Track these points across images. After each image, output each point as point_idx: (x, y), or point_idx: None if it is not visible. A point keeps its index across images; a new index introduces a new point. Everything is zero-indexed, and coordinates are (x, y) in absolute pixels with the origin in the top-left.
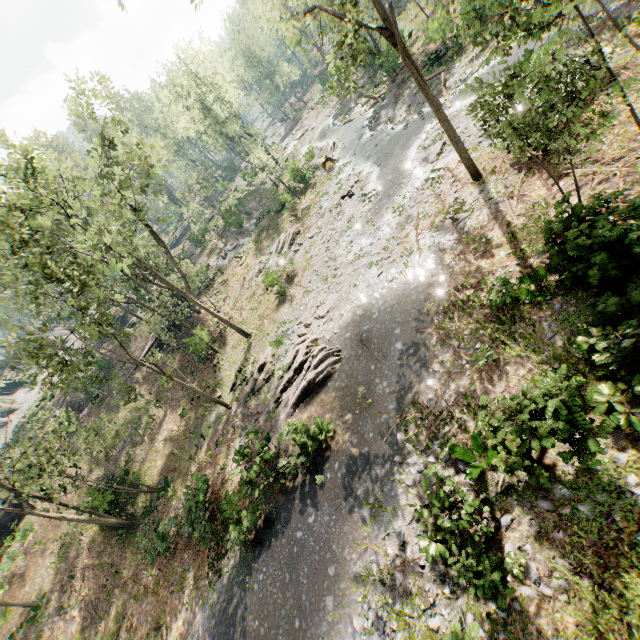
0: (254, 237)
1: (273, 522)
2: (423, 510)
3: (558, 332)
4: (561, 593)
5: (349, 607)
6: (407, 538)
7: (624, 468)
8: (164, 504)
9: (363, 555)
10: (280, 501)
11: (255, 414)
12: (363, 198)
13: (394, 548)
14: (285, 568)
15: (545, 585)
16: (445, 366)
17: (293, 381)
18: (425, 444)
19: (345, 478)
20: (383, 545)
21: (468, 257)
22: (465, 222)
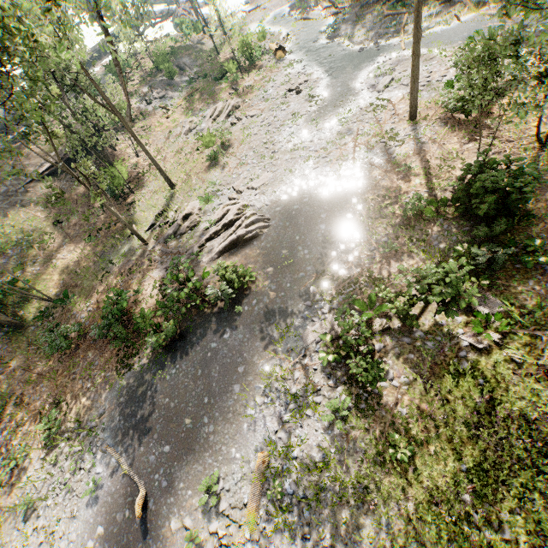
0: (185, 95)
1: (189, 335)
2: (327, 335)
3: (441, 243)
4: (404, 385)
5: (253, 391)
6: (307, 352)
7: (458, 325)
8: (62, 313)
9: (269, 361)
10: (197, 321)
11: (175, 253)
12: (310, 99)
13: (295, 358)
14: (198, 366)
15: (396, 381)
16: (357, 248)
17: (219, 234)
18: (332, 296)
19: (261, 311)
20: (288, 355)
21: (392, 176)
22: (395, 149)
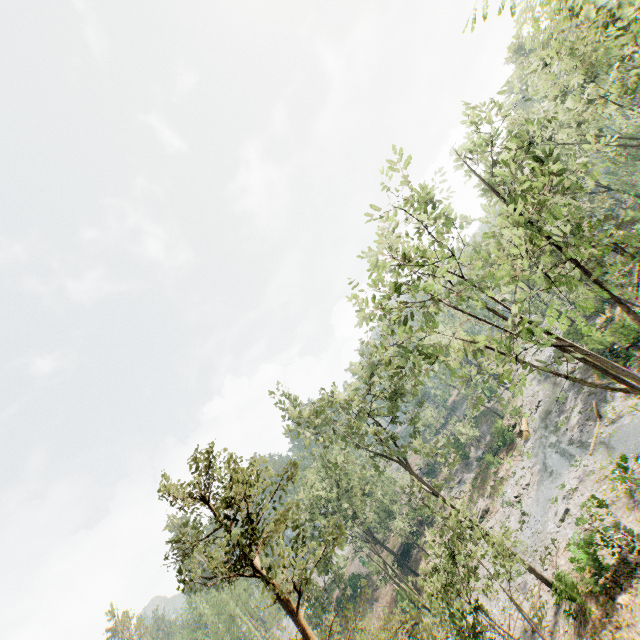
0: (472, 478)
1: None
2: None
3: None
4: None
5: None
6: None
7: None
8: None
9: None
10: None
11: None
12: (521, 515)
13: None
14: None
15: None
16: None
17: None
18: None
19: None
20: None
21: None
22: None
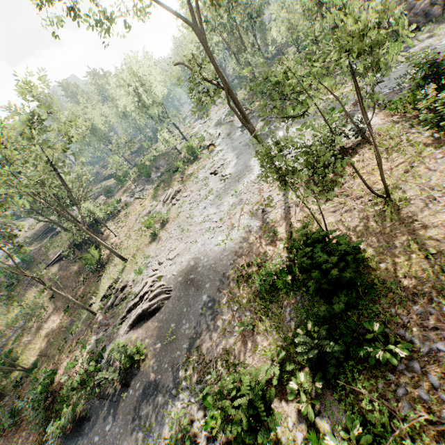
0: (155, 186)
1: (85, 421)
2: None
3: (294, 318)
4: None
5: None
6: None
7: None
8: (29, 382)
9: None
10: (96, 404)
11: (108, 324)
12: (222, 178)
13: None
14: None
15: None
16: (224, 323)
17: (137, 305)
18: (193, 385)
19: (139, 397)
20: None
21: (262, 242)
22: (269, 215)
